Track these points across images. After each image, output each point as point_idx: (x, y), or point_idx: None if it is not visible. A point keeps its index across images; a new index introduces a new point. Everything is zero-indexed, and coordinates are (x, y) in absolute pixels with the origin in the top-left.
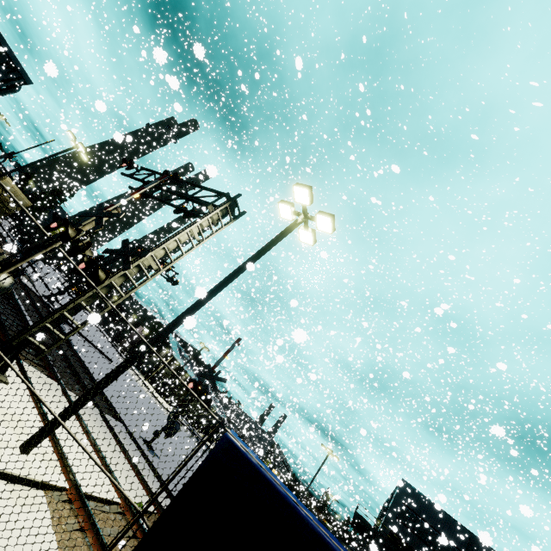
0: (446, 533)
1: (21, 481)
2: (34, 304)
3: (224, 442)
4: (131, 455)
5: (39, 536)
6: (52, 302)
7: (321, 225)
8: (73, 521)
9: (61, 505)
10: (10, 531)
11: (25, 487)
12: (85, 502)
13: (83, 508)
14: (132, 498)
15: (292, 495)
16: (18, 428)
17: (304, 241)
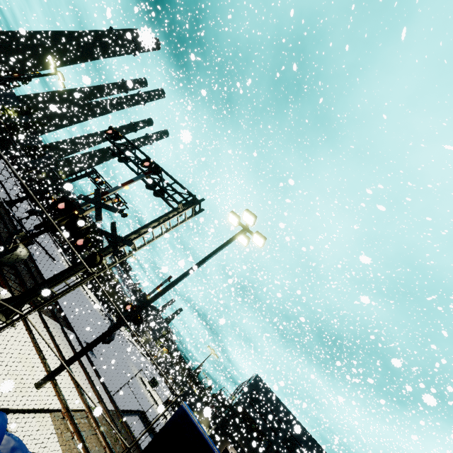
0: (275, 411)
1: (40, 411)
2: (1, 216)
3: (181, 411)
4: (83, 362)
5: (55, 449)
6: (10, 207)
7: (256, 240)
8: (68, 433)
9: (60, 422)
10: (43, 450)
11: (41, 414)
12: (74, 419)
13: (73, 423)
14: (90, 403)
15: (215, 447)
16: (30, 367)
17: (240, 241)
